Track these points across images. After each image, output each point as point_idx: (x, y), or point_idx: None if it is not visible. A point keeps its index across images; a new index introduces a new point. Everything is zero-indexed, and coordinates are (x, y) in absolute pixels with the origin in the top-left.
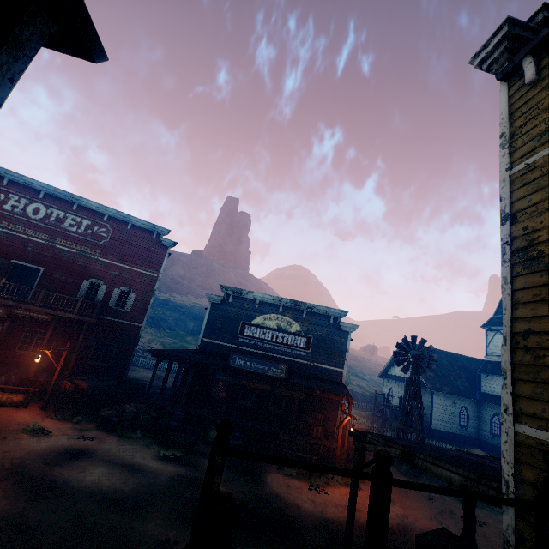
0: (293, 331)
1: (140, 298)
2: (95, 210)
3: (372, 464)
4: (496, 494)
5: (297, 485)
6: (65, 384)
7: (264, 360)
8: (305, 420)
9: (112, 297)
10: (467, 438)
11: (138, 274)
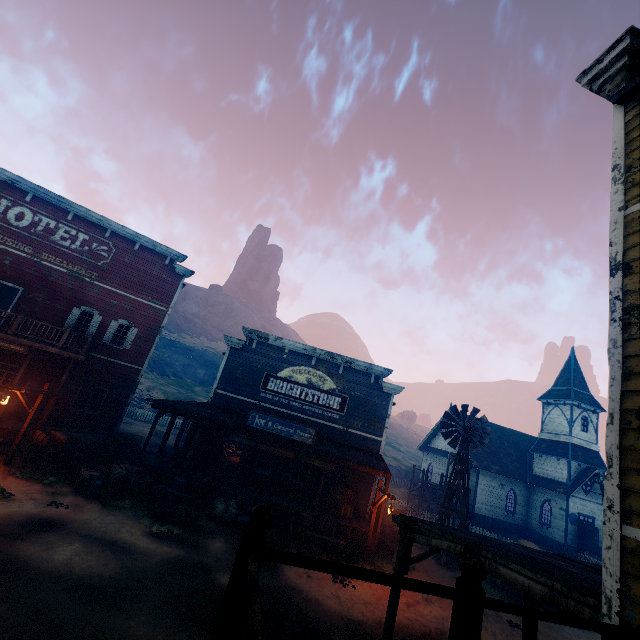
0: (326, 389)
1: (142, 336)
2: (96, 223)
3: (422, 559)
4: (593, 614)
5: (319, 576)
6: (38, 435)
7: (290, 421)
8: (333, 496)
9: (108, 331)
10: (513, 526)
11: (143, 305)
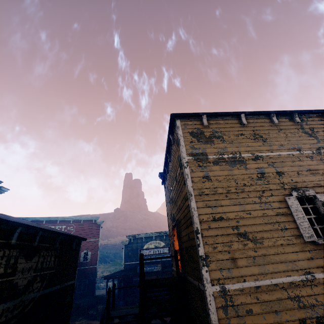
0: (162, 246)
1: (93, 253)
2: (66, 220)
3: None
4: None
5: None
6: None
7: (151, 265)
8: None
9: (81, 257)
10: None
11: (90, 241)
